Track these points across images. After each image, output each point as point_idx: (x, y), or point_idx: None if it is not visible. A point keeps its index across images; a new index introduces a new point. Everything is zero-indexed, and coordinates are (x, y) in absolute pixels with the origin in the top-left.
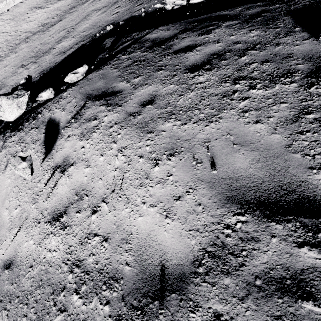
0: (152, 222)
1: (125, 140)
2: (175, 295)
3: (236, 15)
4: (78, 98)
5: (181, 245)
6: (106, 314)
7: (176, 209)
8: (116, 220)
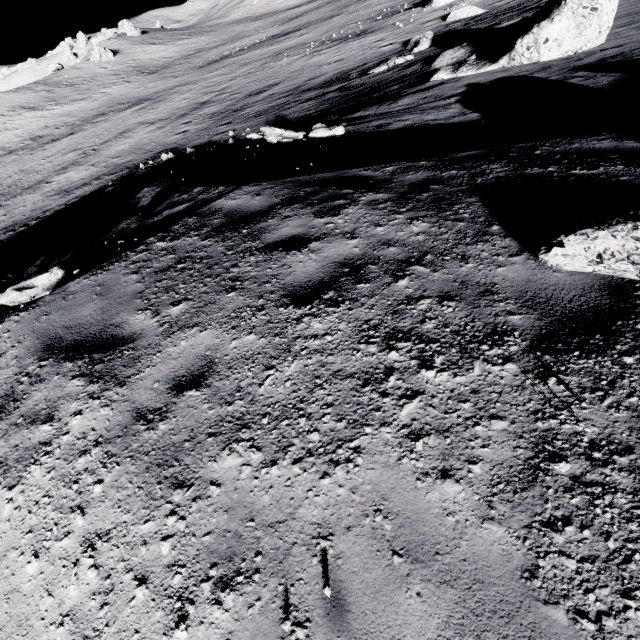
0: None
1: (111, 505)
2: None
3: (385, 181)
4: (25, 345)
5: None
6: None
7: None
8: None
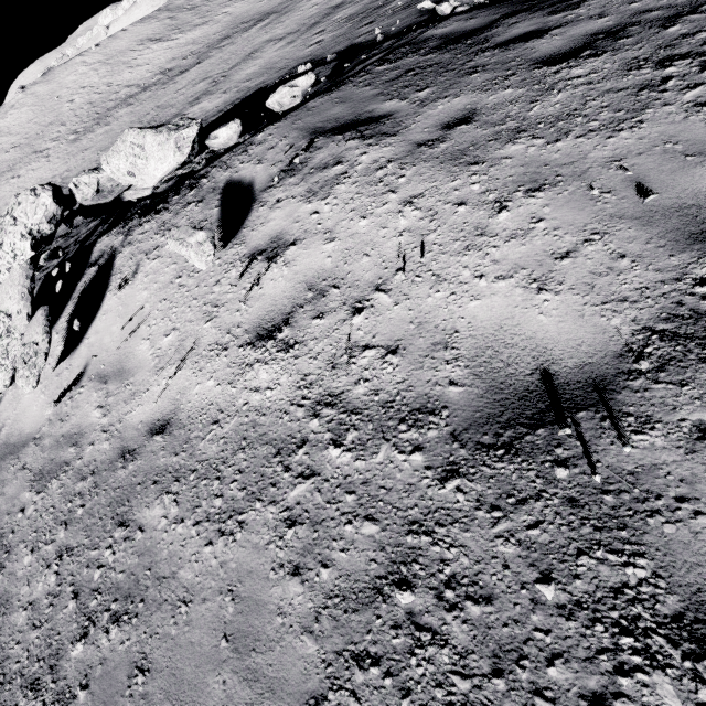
0: (505, 305)
1: (417, 183)
2: (587, 413)
3: None
4: (293, 136)
5: (586, 331)
6: (417, 466)
7: (564, 273)
8: (413, 316)
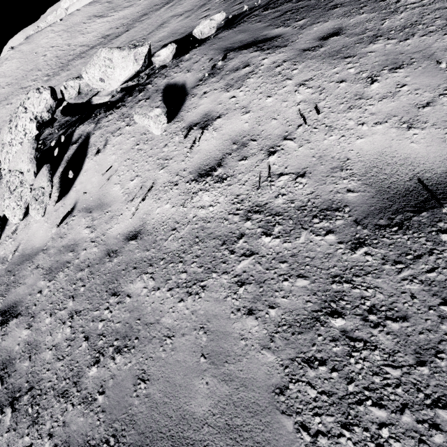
0: (383, 140)
1: (307, 72)
2: None
3: None
4: (211, 54)
5: None
6: (331, 242)
7: (427, 116)
8: (314, 153)
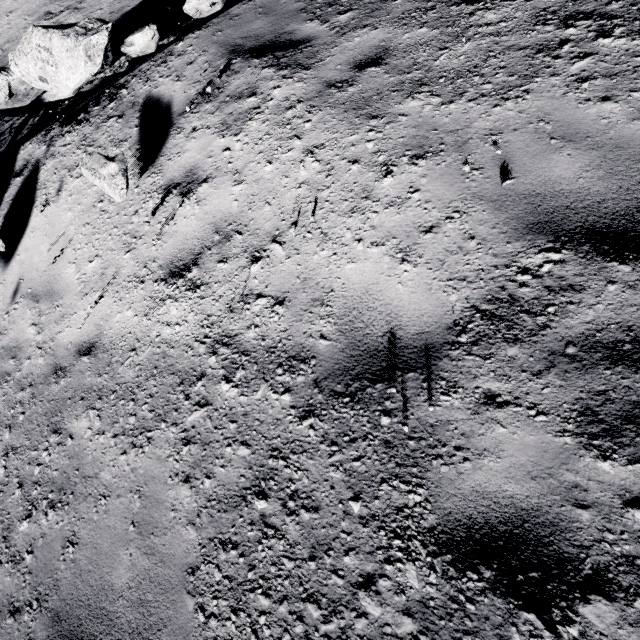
0: (373, 271)
1: (321, 131)
2: (415, 374)
3: None
4: (212, 52)
5: (429, 304)
6: (285, 404)
7: (425, 247)
8: (300, 272)
